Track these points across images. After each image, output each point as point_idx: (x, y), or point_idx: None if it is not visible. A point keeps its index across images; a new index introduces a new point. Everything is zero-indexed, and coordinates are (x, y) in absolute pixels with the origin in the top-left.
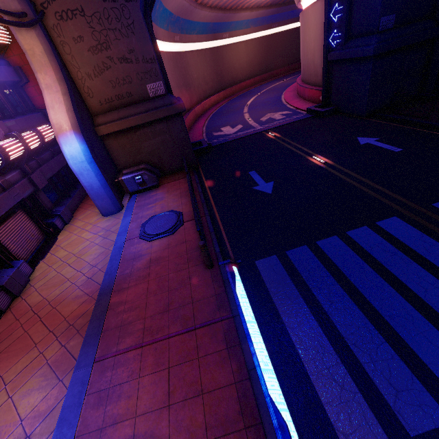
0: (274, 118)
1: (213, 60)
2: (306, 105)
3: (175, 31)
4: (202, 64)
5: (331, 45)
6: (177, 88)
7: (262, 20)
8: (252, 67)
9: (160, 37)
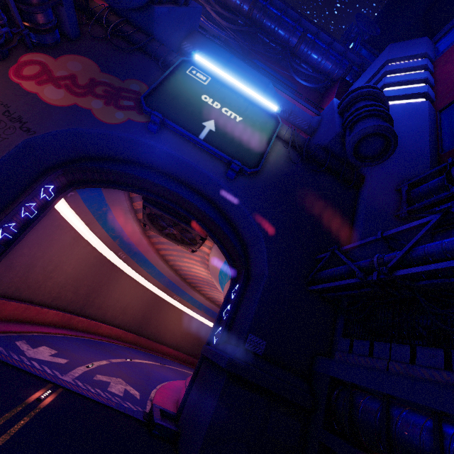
0: (110, 385)
1: (151, 303)
2: (166, 403)
3: (124, 249)
4: (135, 295)
5: (214, 340)
6: (72, 279)
7: (214, 313)
8: (184, 341)
9: (97, 232)
